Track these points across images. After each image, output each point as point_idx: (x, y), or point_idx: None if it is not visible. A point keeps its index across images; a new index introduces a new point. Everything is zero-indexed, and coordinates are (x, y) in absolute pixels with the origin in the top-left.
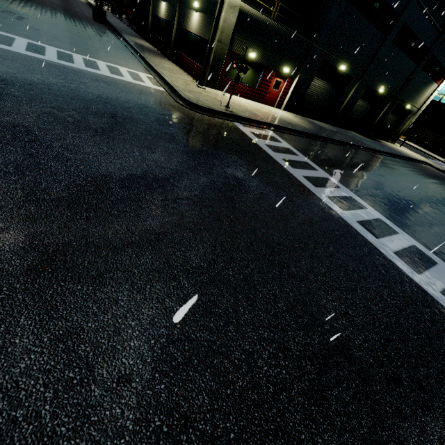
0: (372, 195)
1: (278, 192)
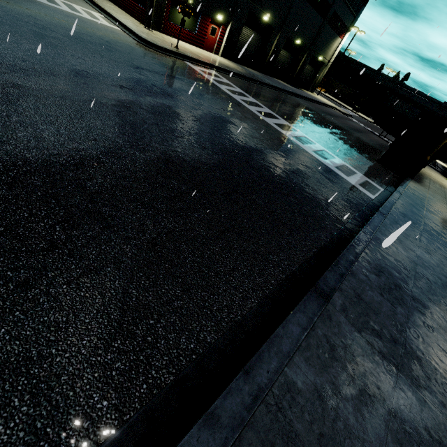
0: (286, 115)
1: (225, 103)
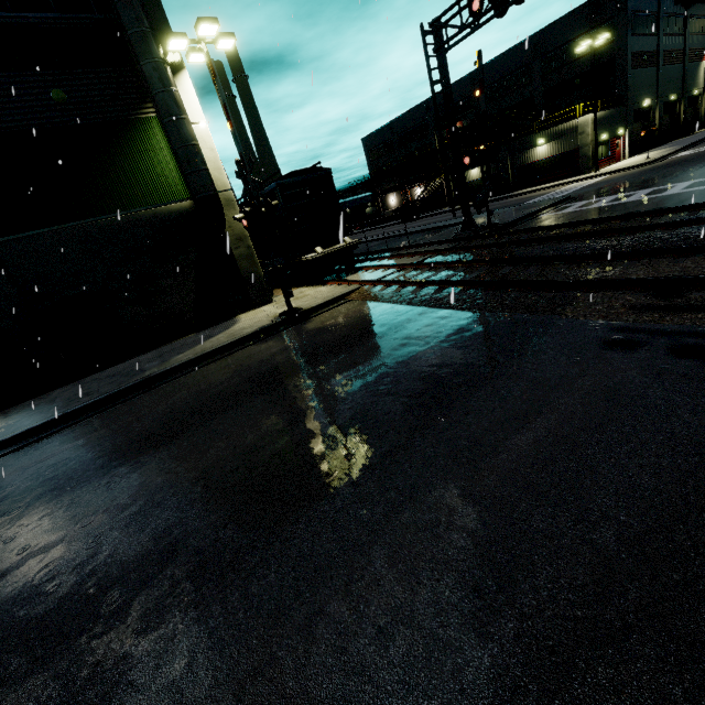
0: None
1: None
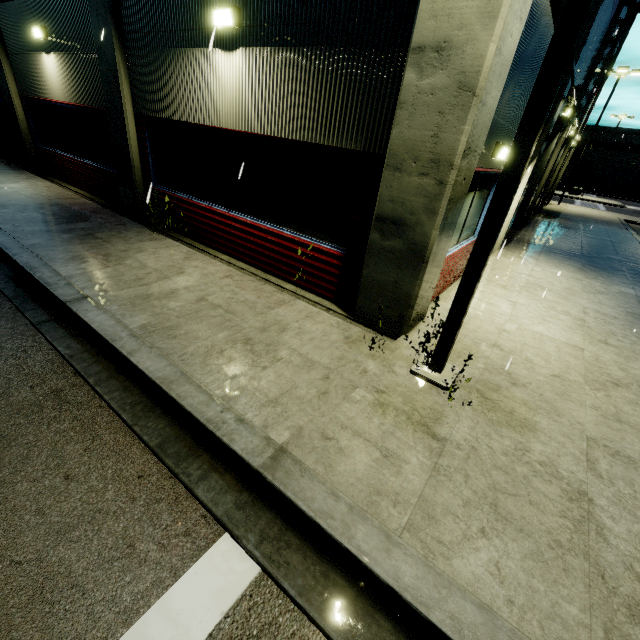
0: None
1: None
